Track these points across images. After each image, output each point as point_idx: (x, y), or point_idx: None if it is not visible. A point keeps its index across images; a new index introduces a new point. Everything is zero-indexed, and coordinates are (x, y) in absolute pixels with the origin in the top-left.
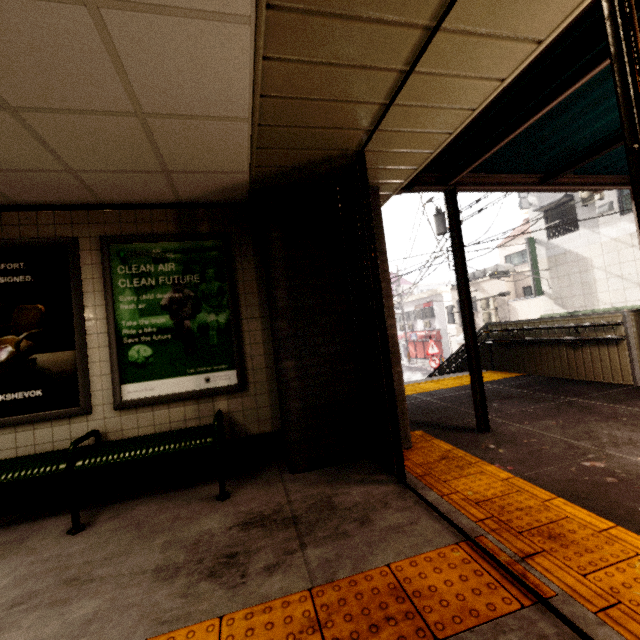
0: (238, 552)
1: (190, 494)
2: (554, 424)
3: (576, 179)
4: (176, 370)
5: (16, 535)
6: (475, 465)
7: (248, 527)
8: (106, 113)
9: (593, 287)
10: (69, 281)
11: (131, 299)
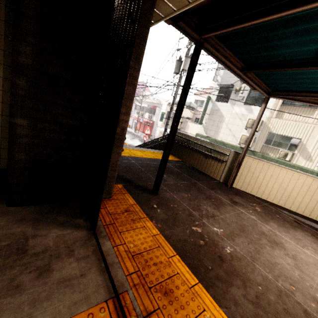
0: None
1: None
2: (186, 196)
3: (254, 78)
4: None
5: None
6: (142, 220)
7: None
8: None
9: (220, 130)
10: None
11: None
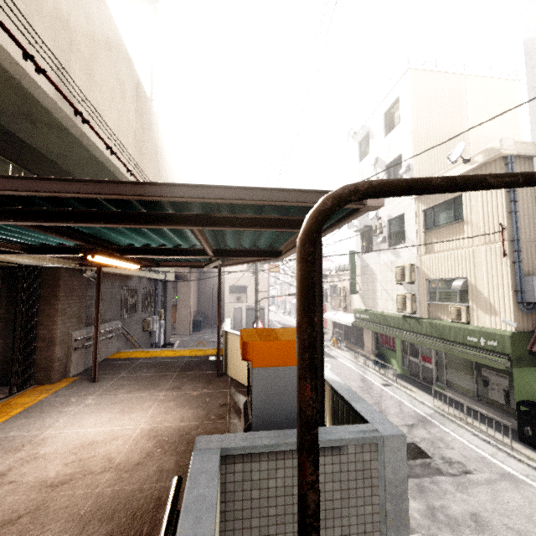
0: None
1: None
2: (123, 384)
3: (179, 263)
4: None
5: None
6: (45, 394)
7: None
8: None
9: (376, 294)
10: None
11: None
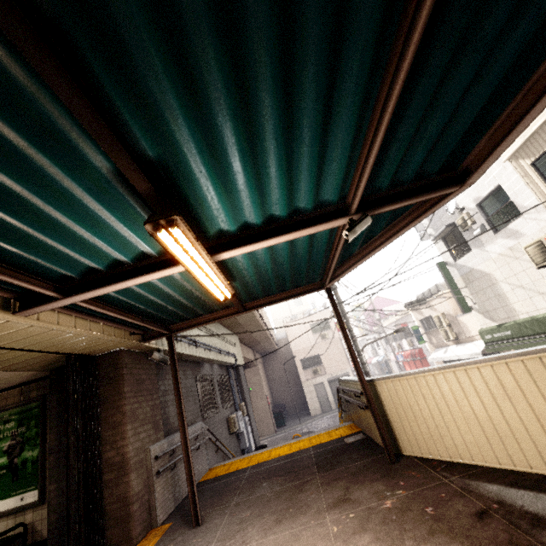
0: None
1: None
2: (245, 516)
3: (271, 298)
4: (6, 494)
5: None
6: None
7: None
8: None
9: (505, 299)
10: None
11: None
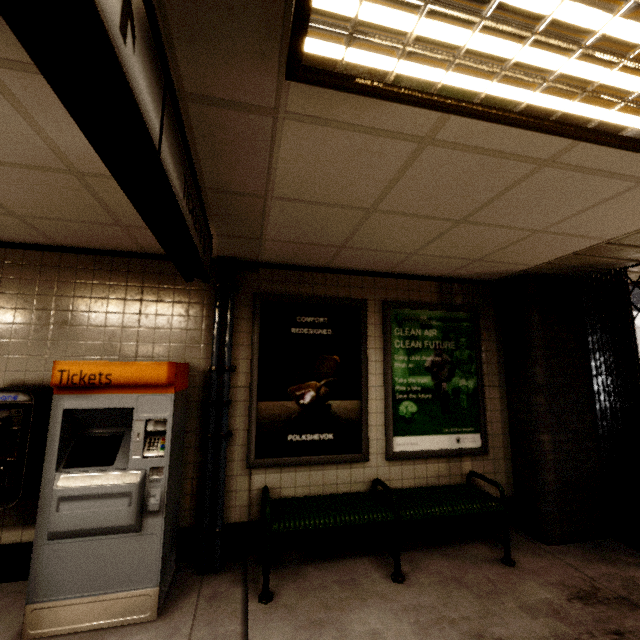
0: (618, 630)
1: (463, 553)
2: None
3: None
4: (434, 428)
5: (336, 574)
6: None
7: (588, 602)
8: (517, 229)
9: None
10: (358, 337)
11: (403, 358)
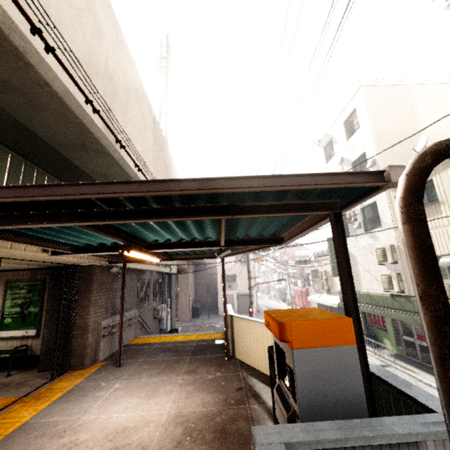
0: None
1: (4, 373)
2: (144, 368)
3: (188, 256)
4: (17, 328)
5: None
6: (80, 378)
7: None
8: None
9: (359, 276)
10: None
11: (10, 302)
